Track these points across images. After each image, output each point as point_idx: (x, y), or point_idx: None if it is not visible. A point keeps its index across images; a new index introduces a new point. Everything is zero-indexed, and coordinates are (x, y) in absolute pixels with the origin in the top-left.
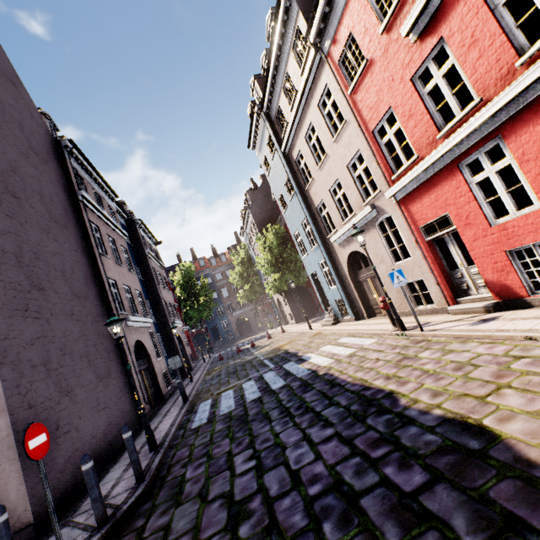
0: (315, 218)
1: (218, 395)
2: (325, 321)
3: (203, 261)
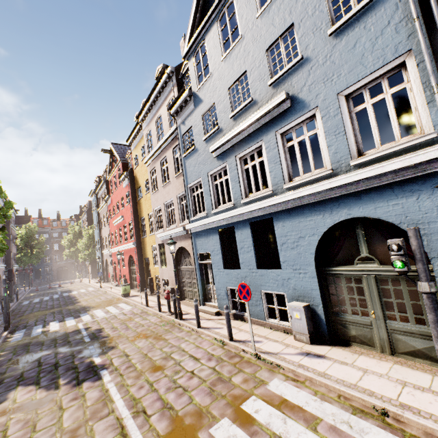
0: (102, 241)
1: (33, 300)
2: (96, 281)
3: (47, 221)
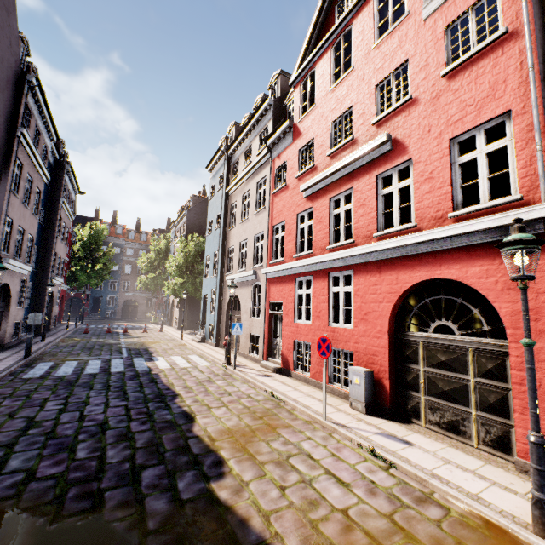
0: (224, 255)
1: (63, 361)
2: (196, 337)
3: (122, 229)
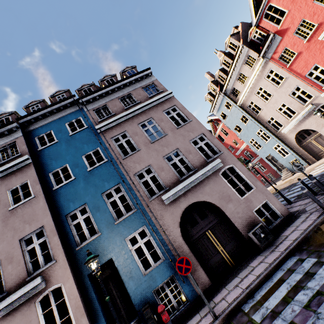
0: (265, 127)
1: None
2: (283, 178)
3: None
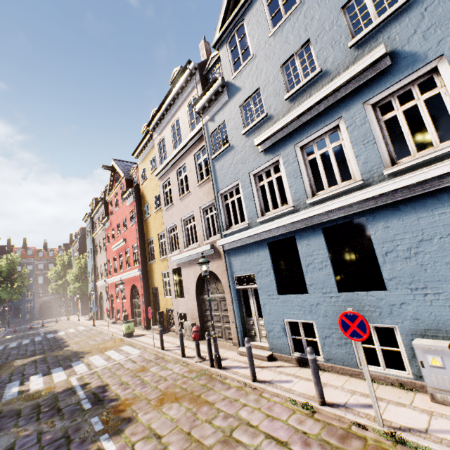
0: (96, 270)
1: (9, 344)
2: (87, 318)
3: (32, 251)
